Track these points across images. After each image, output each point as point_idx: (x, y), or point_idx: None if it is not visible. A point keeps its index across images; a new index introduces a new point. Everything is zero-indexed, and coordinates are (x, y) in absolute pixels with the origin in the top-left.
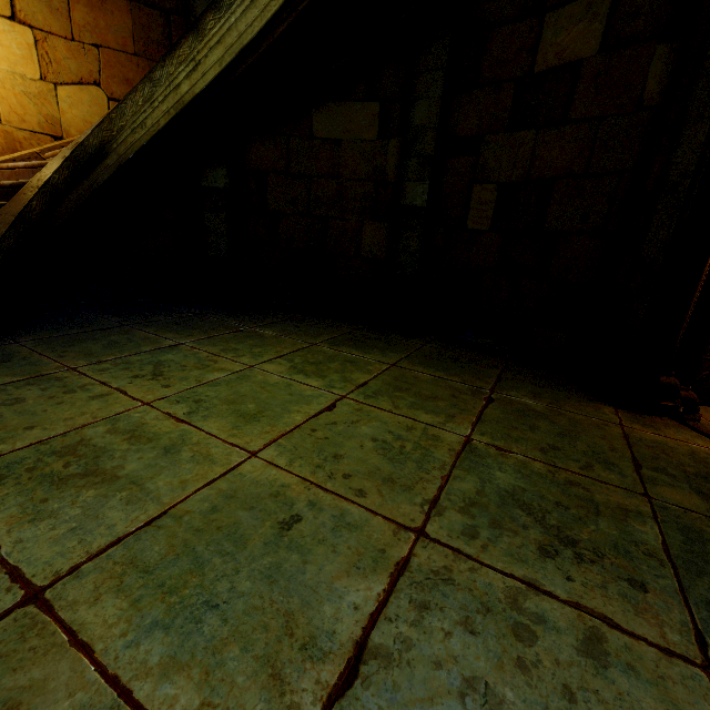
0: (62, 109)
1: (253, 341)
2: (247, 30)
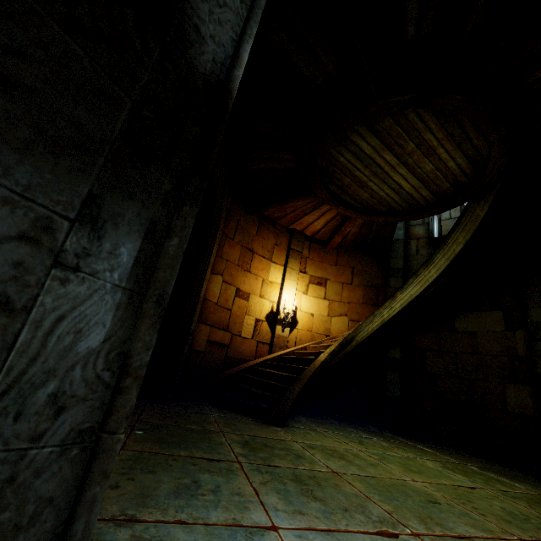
0: (332, 325)
1: (416, 449)
2: (414, 293)
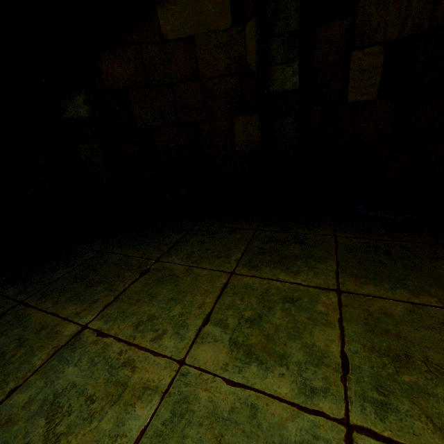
0: None
1: (166, 289)
2: None
